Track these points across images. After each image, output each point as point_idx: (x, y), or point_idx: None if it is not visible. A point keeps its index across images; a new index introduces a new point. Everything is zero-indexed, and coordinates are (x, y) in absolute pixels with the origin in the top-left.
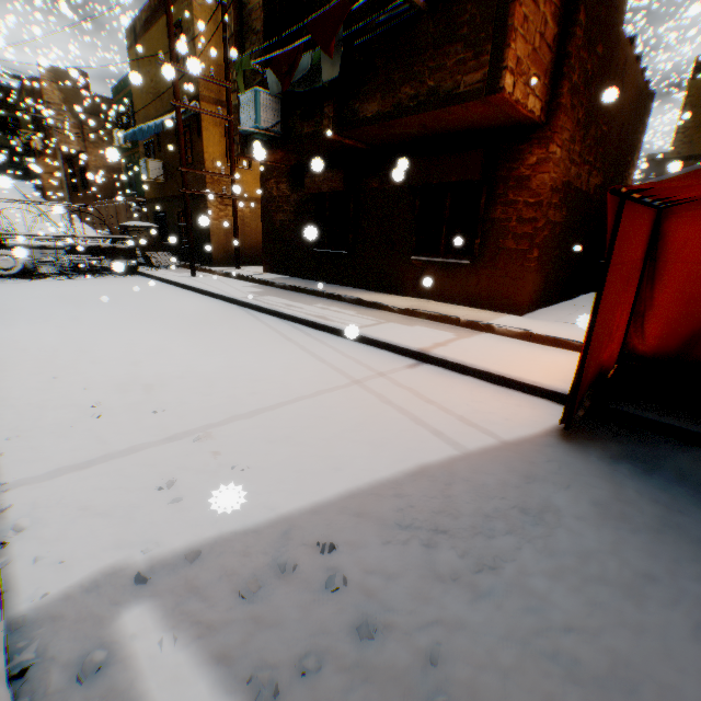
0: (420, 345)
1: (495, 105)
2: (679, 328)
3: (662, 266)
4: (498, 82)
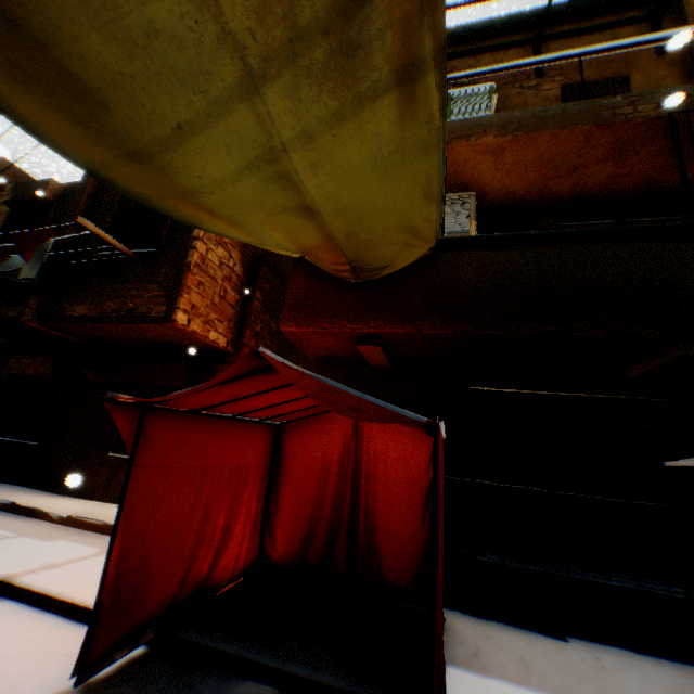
0: (15, 569)
1: (177, 330)
2: (298, 530)
3: (285, 472)
4: (172, 315)
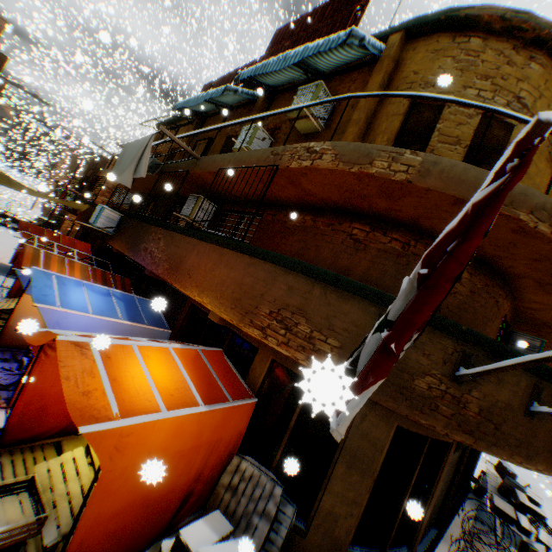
0: None
1: None
2: None
3: None
4: None
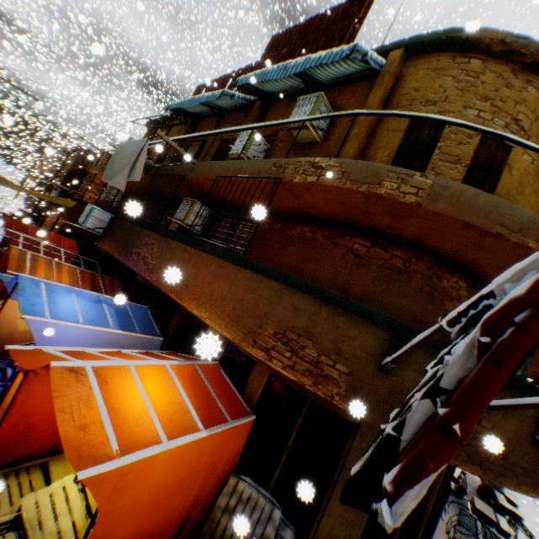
0: None
1: None
2: None
3: None
4: None
